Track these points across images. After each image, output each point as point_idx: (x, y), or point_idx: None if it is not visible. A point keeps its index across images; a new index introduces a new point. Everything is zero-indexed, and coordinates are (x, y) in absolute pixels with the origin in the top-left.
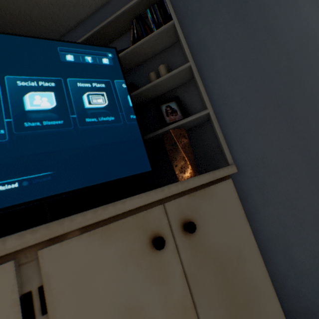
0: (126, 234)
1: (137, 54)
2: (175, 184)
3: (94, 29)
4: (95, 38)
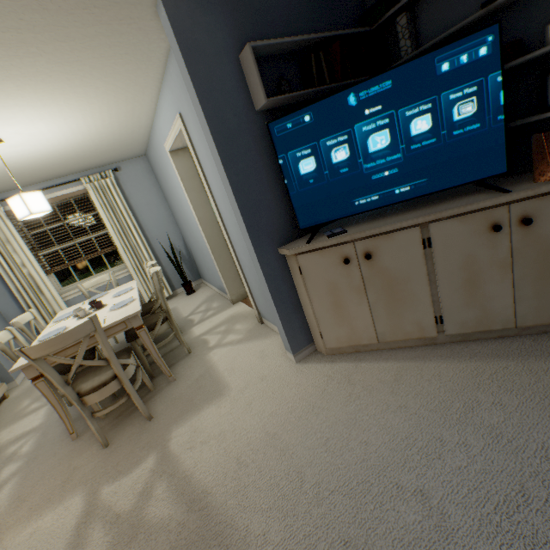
0: (474, 221)
1: None
2: (524, 191)
3: None
4: None
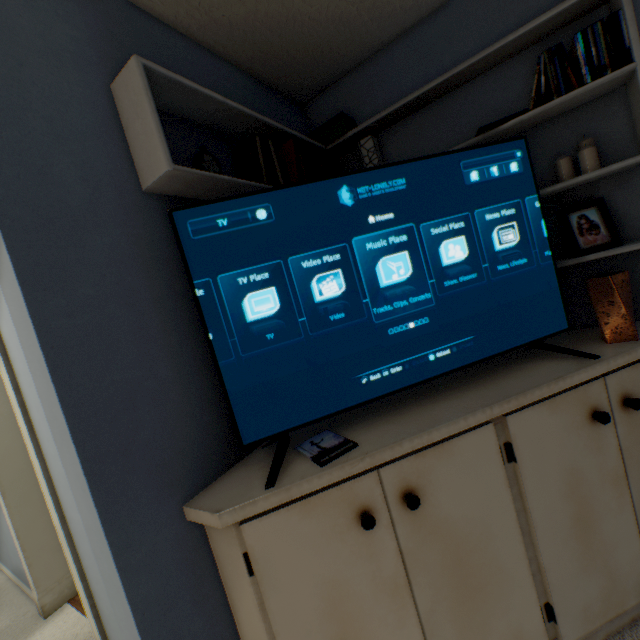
0: (568, 406)
1: (535, 119)
2: (620, 355)
3: (454, 70)
4: (448, 82)
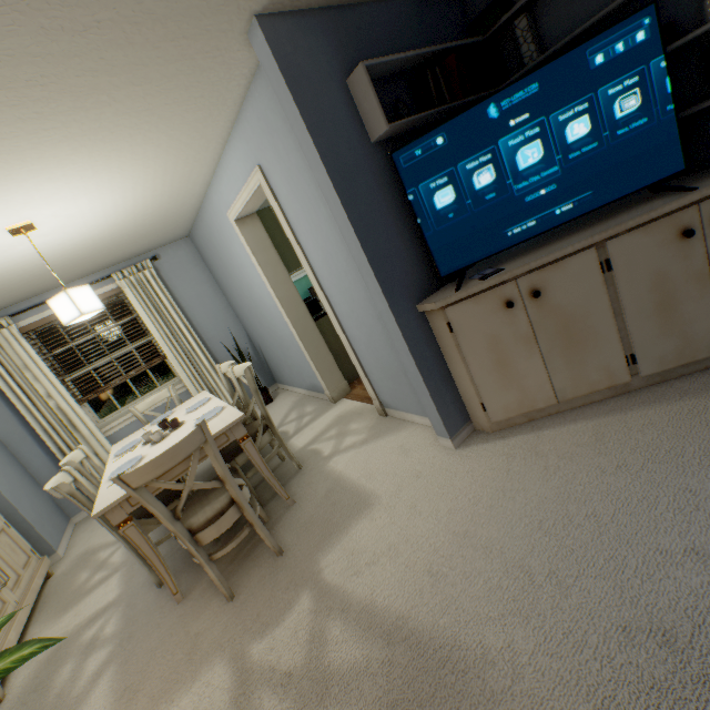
0: (660, 230)
1: None
2: None
3: None
4: None
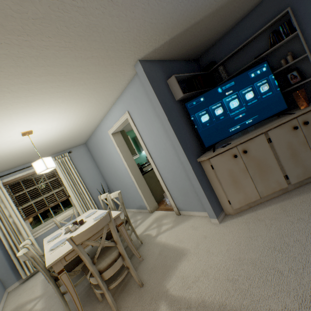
0: (285, 127)
1: (272, 50)
2: (300, 111)
3: (244, 43)
4: (243, 46)
